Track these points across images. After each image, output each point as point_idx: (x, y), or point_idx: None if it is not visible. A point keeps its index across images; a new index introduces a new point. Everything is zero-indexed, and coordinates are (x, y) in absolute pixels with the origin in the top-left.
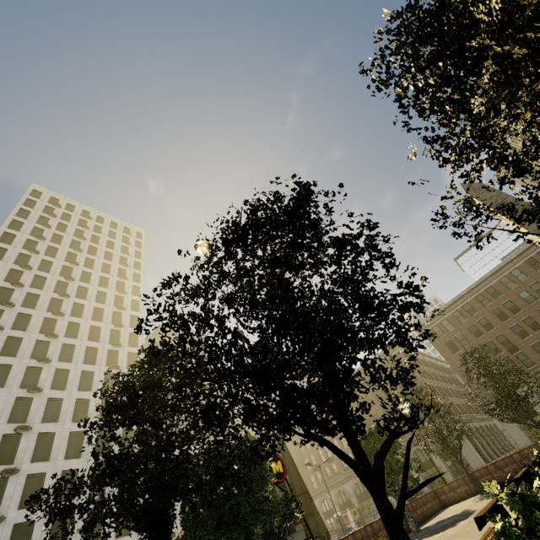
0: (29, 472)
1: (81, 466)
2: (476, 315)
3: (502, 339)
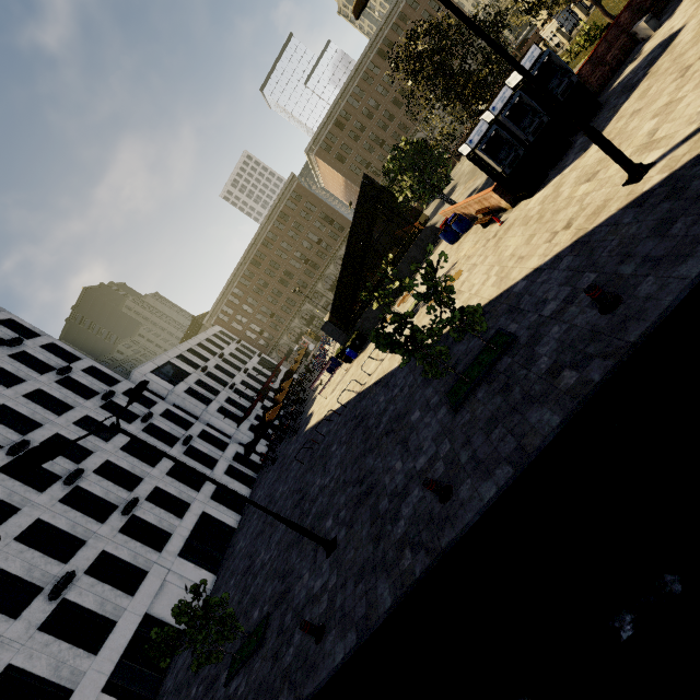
0: (36, 442)
1: (86, 412)
2: (352, 121)
3: (373, 138)
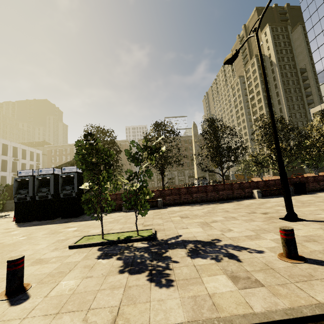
0: None
1: None
2: None
3: None
